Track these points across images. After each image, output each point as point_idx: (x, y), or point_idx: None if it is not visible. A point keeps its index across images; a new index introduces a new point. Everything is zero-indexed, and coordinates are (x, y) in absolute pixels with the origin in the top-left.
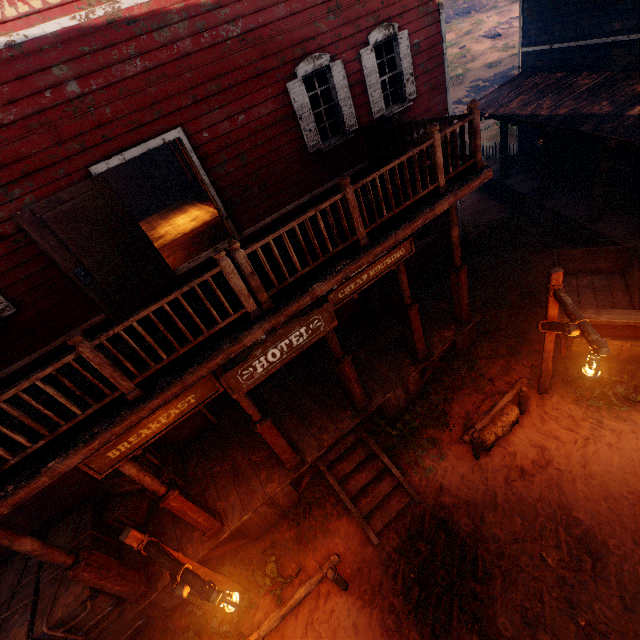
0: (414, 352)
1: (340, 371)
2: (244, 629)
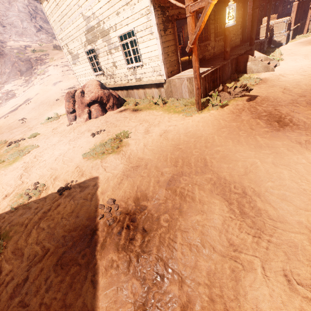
0: (304, 17)
1: (305, 3)
2: None
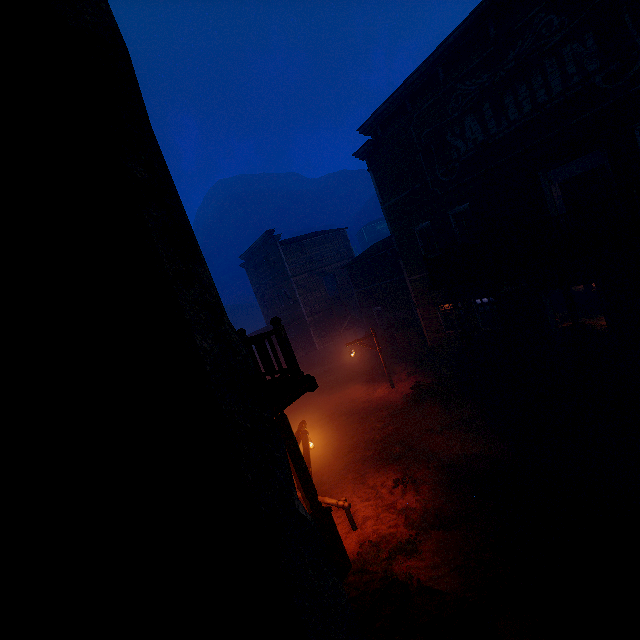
0: None
1: None
2: (355, 555)
